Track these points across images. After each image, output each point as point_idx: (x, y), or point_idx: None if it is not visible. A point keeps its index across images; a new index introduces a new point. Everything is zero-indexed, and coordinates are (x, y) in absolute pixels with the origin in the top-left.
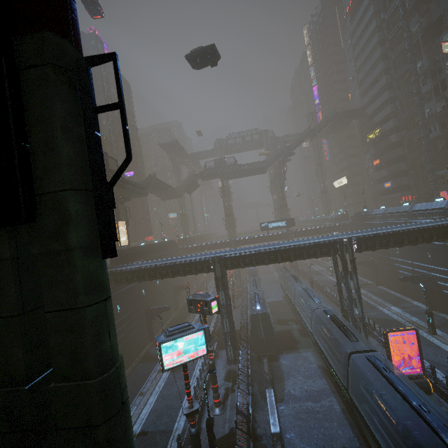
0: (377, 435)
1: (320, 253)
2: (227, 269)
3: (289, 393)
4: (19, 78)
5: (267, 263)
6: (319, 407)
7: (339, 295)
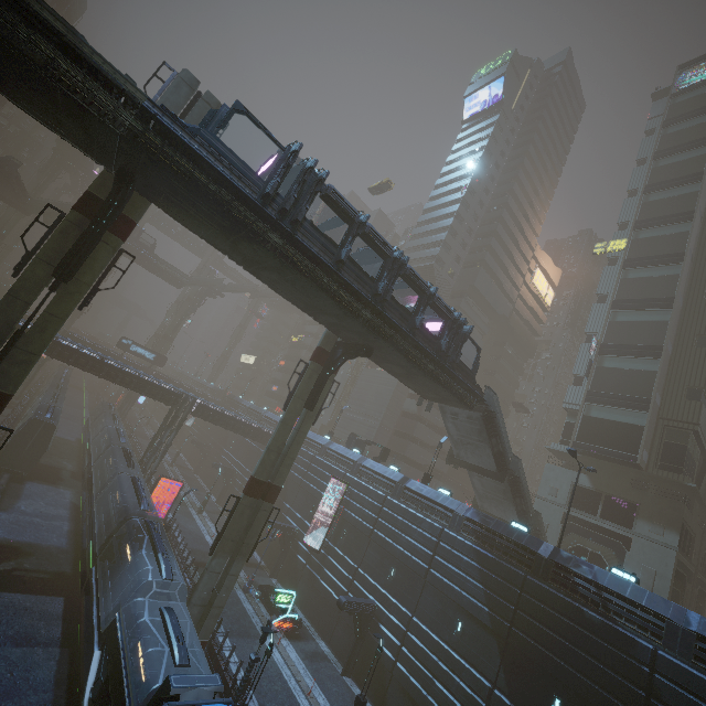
0: (97, 521)
1: (161, 397)
2: (50, 355)
3: (19, 508)
4: (100, 242)
5: (103, 376)
6: (47, 523)
7: (149, 446)
